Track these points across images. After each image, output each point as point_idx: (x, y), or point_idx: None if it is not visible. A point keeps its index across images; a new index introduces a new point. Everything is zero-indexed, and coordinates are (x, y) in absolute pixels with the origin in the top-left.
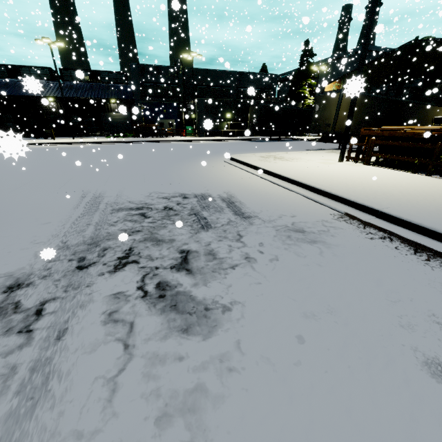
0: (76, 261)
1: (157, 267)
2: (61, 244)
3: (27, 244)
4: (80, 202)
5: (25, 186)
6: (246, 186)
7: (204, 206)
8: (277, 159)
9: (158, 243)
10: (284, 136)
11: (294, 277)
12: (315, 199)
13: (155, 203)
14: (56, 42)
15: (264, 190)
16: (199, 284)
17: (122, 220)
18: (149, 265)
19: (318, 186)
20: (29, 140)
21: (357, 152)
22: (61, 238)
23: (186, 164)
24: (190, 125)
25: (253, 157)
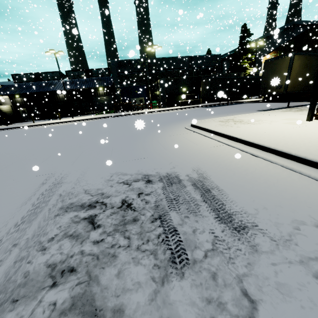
0: None
1: None
2: None
3: None
4: (34, 194)
5: (5, 169)
6: (217, 158)
7: (172, 198)
8: (238, 122)
9: None
10: (231, 101)
11: None
12: None
13: (112, 193)
14: (59, 52)
15: (240, 164)
16: None
17: (61, 235)
18: None
19: None
20: (43, 122)
21: None
22: None
23: (152, 134)
24: (155, 100)
25: (213, 122)
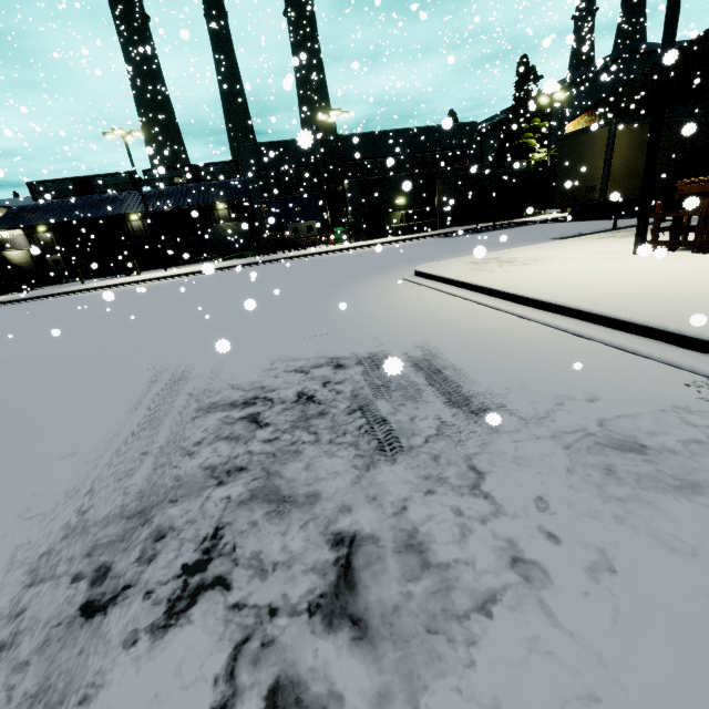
0: (87, 581)
1: (272, 608)
2: (76, 518)
3: (10, 523)
4: (144, 396)
5: (68, 366)
6: (458, 327)
7: (379, 385)
8: (505, 263)
9: (280, 509)
10: (501, 220)
11: (708, 668)
12: (627, 348)
13: (279, 386)
14: (132, 132)
15: (497, 333)
16: (395, 700)
17: (212, 438)
18: (254, 598)
19: (623, 316)
20: (104, 281)
21: (673, 230)
22: (81, 500)
23: (338, 293)
24: (340, 225)
25: (457, 265)
